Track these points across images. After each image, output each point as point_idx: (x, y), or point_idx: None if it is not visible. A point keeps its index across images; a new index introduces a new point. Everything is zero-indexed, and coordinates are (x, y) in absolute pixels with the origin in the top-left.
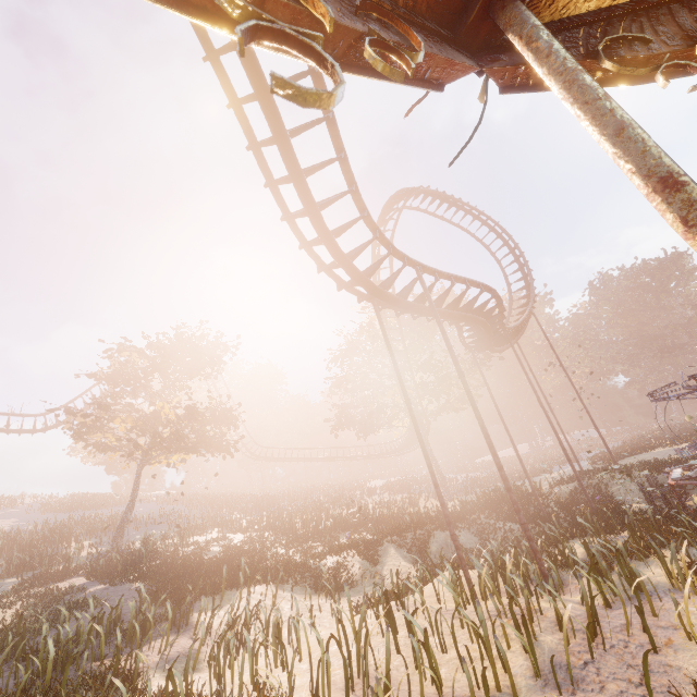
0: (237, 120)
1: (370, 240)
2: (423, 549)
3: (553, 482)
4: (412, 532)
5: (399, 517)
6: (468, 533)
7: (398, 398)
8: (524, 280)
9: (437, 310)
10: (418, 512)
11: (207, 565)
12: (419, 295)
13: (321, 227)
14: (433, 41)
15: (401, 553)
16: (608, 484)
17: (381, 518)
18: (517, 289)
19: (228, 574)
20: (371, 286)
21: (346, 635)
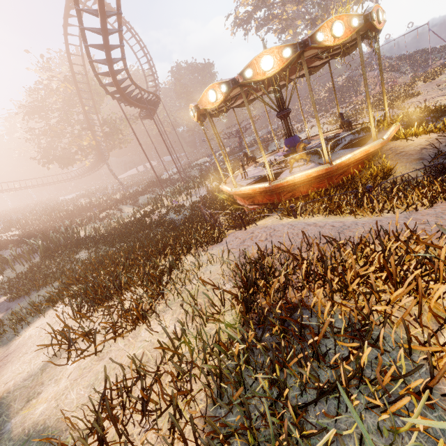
0: (76, 11)
1: (127, 78)
2: (136, 203)
3: (171, 175)
4: (128, 199)
5: (110, 201)
6: (150, 194)
7: (93, 142)
8: (153, 76)
9: (143, 106)
10: (124, 194)
11: (31, 235)
12: (137, 99)
13: (114, 72)
14: (206, 116)
15: (128, 206)
16: (189, 172)
17: (101, 204)
18: (150, 80)
19: (59, 229)
20: (126, 97)
21: (156, 201)
